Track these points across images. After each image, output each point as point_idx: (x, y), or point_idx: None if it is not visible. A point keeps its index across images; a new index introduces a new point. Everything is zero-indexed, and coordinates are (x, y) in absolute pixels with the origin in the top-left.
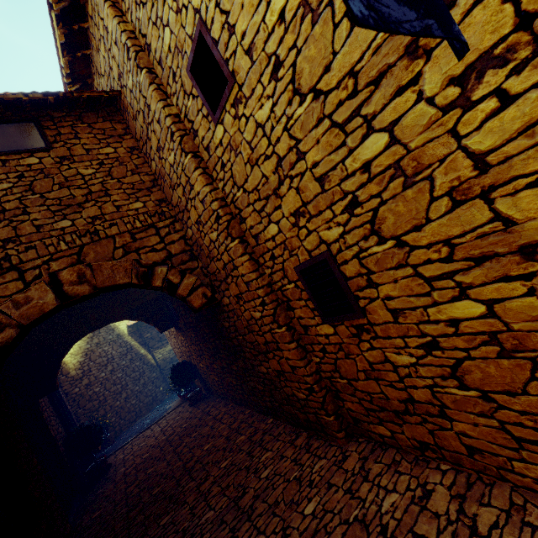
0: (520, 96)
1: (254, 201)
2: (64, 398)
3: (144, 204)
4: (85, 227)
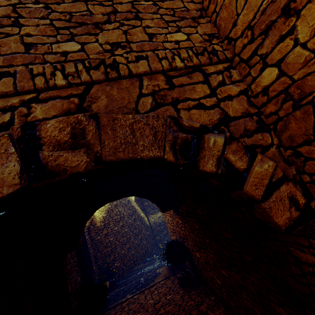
0: None
1: None
2: (89, 243)
3: (187, 37)
4: (99, 56)
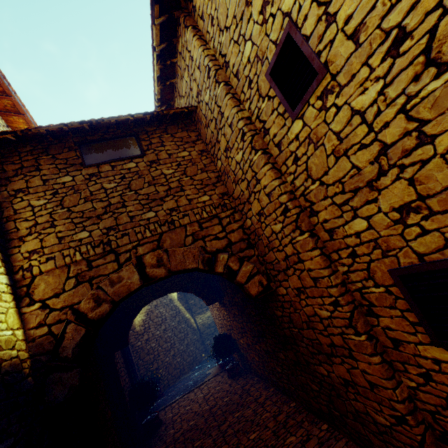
0: None
1: (334, 194)
2: (130, 349)
3: (210, 197)
4: (164, 217)
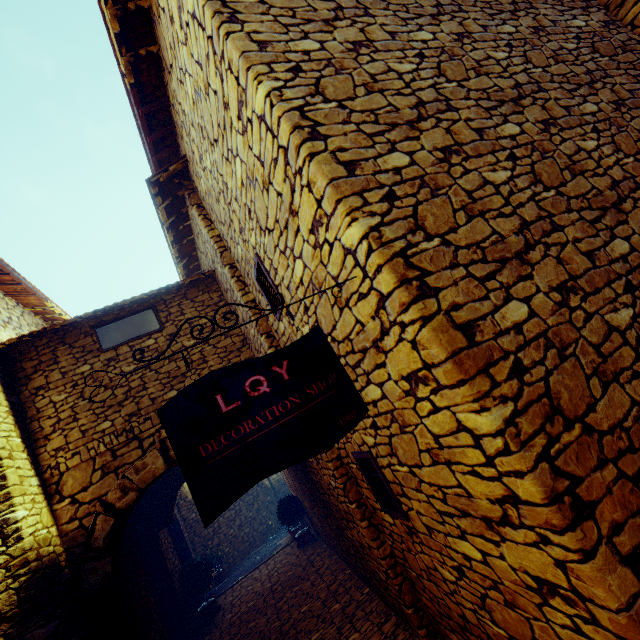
0: (442, 409)
1: None
2: (182, 524)
3: None
4: None
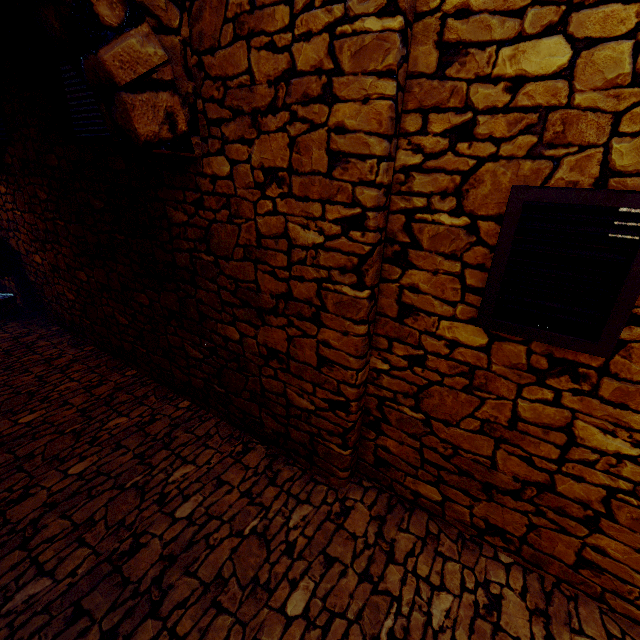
0: None
1: None
2: None
3: None
4: None
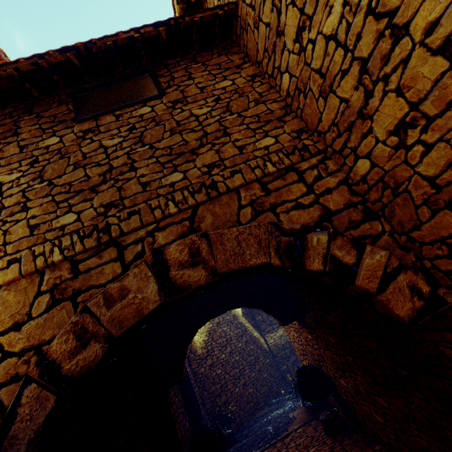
0: None
1: None
2: (192, 378)
3: (275, 139)
4: (199, 179)
